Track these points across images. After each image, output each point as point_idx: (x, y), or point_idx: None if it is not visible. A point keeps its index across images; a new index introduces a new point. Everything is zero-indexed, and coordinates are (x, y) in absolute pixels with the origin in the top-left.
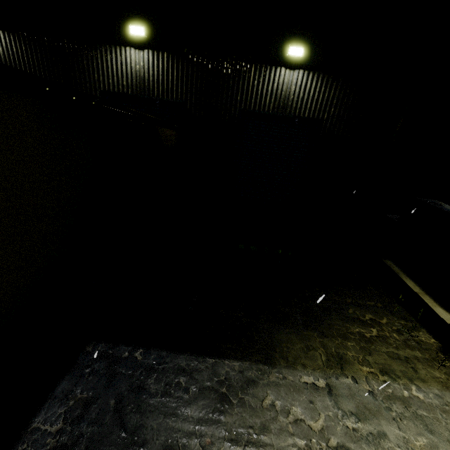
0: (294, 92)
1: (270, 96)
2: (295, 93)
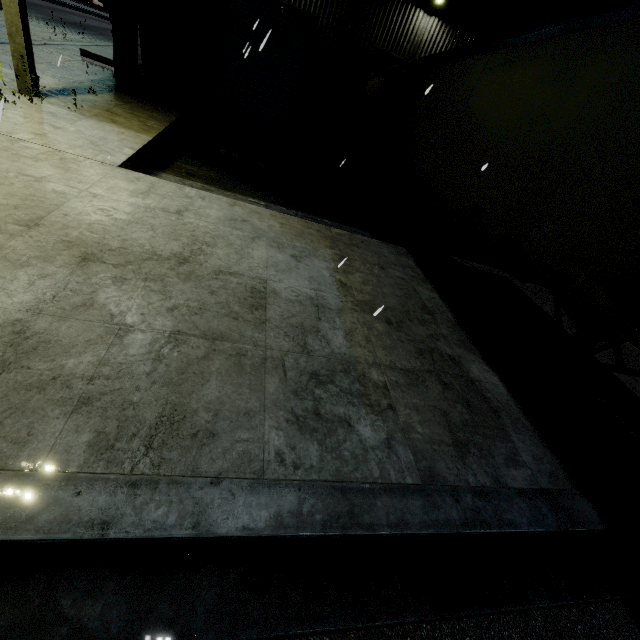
0: None
1: None
2: None
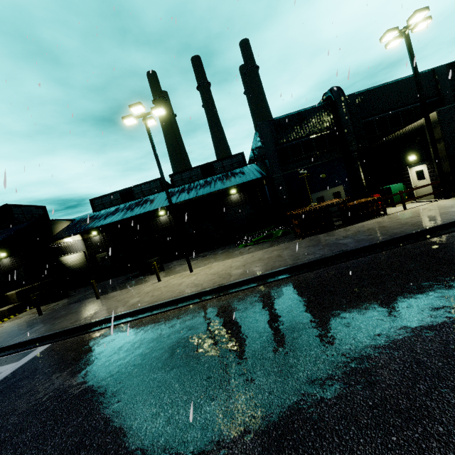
0: (10, 263)
1: (4, 267)
2: (10, 263)
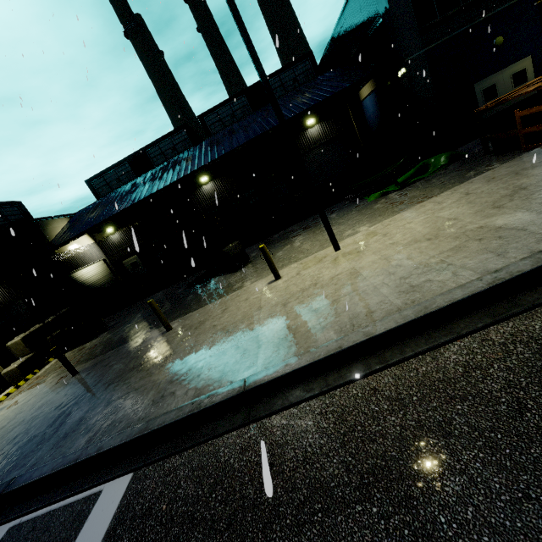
0: None
1: None
2: (0, 296)
